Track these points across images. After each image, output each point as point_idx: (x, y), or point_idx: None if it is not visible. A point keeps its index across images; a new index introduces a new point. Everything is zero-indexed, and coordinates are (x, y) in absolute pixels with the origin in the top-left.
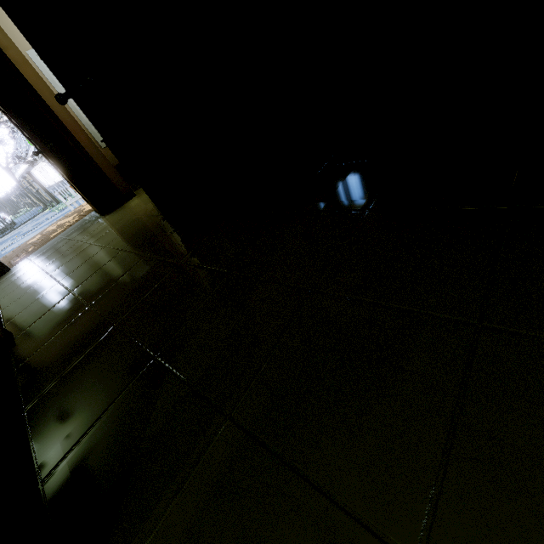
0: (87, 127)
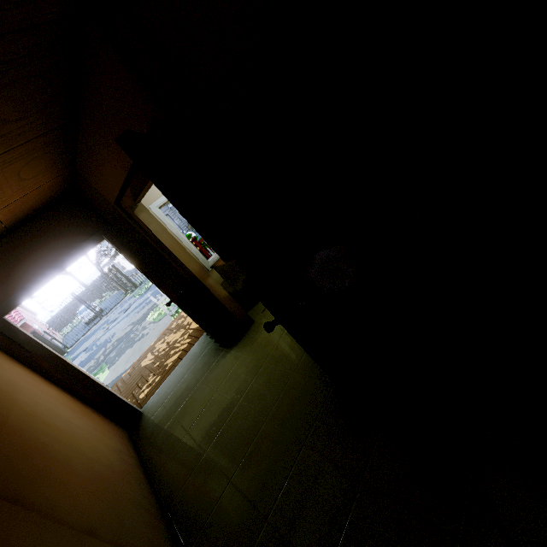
0: (197, 256)
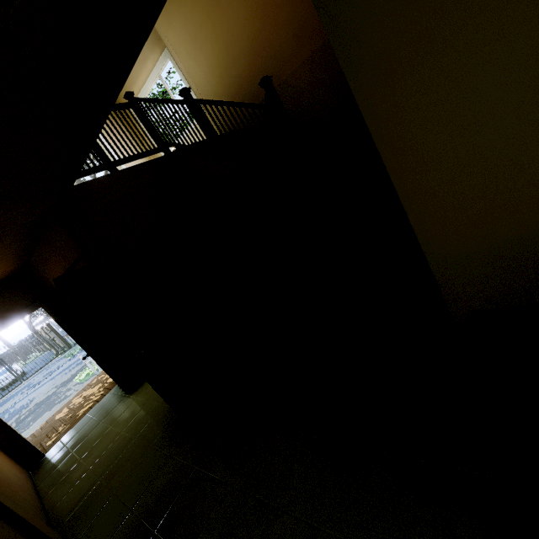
0: None
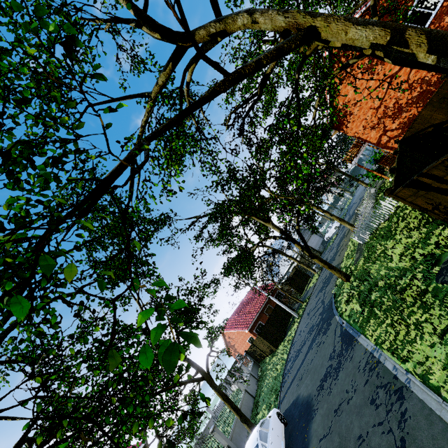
0: None
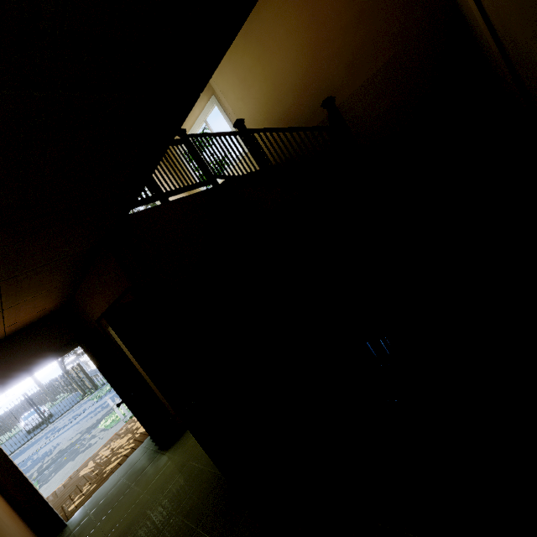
0: None
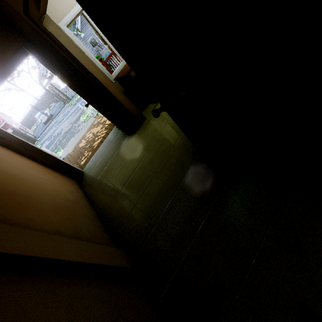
0: (103, 71)
